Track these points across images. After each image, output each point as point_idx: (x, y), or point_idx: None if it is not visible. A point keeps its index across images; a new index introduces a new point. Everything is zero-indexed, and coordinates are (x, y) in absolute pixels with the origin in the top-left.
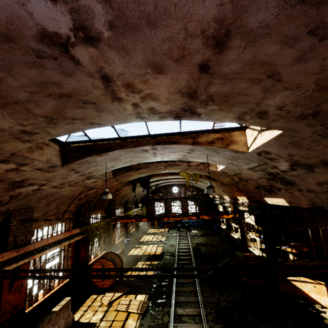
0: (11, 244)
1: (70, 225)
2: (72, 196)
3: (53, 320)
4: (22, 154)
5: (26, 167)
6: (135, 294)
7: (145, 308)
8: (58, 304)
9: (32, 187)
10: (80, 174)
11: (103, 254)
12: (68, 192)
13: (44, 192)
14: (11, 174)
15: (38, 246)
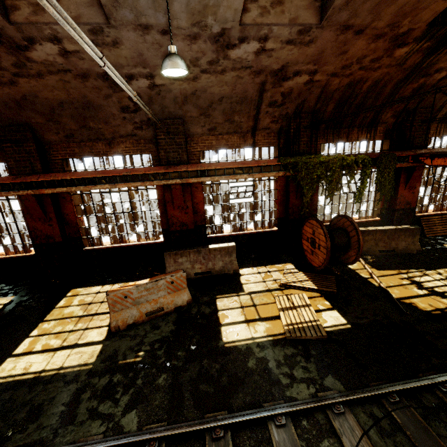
0: (163, 159)
1: (276, 154)
2: (245, 98)
3: (204, 254)
4: (28, 20)
5: (70, 45)
6: (333, 305)
7: (301, 335)
8: (219, 244)
9: (139, 82)
10: (183, 36)
11: (369, 221)
12: (224, 89)
13: (173, 91)
14: (79, 62)
15: (192, 169)
